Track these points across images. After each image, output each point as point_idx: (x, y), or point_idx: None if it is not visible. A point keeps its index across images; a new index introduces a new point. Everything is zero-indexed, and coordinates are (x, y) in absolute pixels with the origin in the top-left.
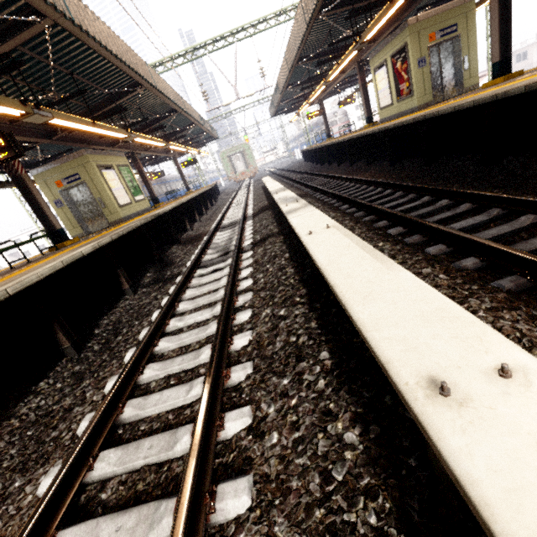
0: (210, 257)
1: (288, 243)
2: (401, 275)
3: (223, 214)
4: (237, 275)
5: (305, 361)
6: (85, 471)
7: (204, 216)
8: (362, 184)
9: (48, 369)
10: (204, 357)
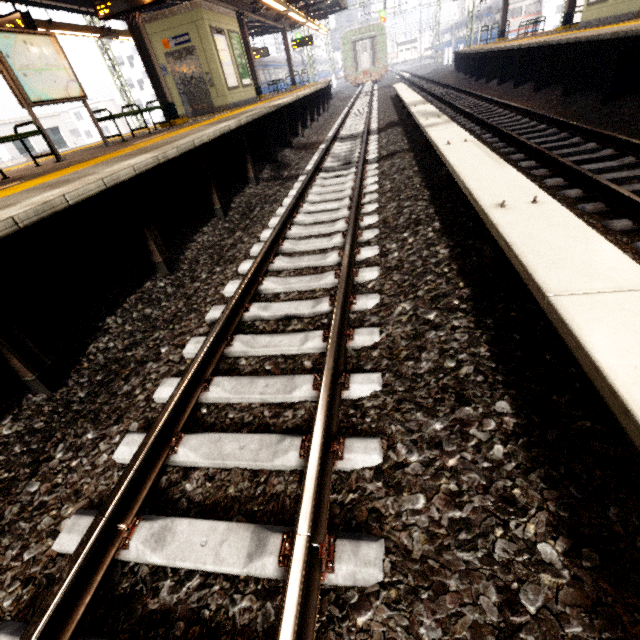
0: (330, 164)
1: (418, 160)
2: (509, 171)
3: (340, 124)
4: (363, 181)
5: (422, 226)
6: (269, 263)
7: (314, 122)
8: (518, 114)
9: (205, 221)
10: (338, 227)
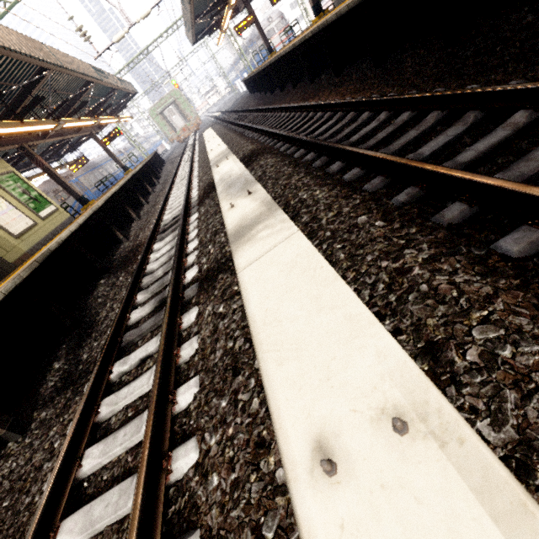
0: (139, 314)
1: None
2: None
3: (164, 202)
4: (170, 411)
5: None
6: None
7: (145, 206)
8: (345, 110)
9: None
10: None
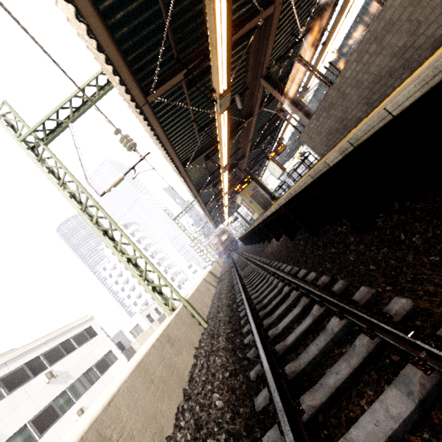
0: None
1: None
2: None
3: None
4: None
5: None
6: None
7: None
8: None
9: None
10: None
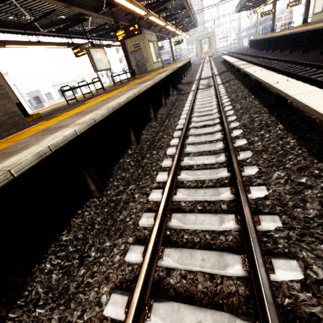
0: (201, 87)
1: (240, 81)
2: (278, 76)
3: (200, 73)
4: (218, 90)
5: (247, 98)
6: (191, 114)
7: (187, 74)
8: (282, 62)
9: (159, 107)
10: (213, 103)
